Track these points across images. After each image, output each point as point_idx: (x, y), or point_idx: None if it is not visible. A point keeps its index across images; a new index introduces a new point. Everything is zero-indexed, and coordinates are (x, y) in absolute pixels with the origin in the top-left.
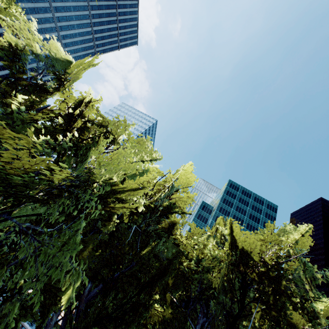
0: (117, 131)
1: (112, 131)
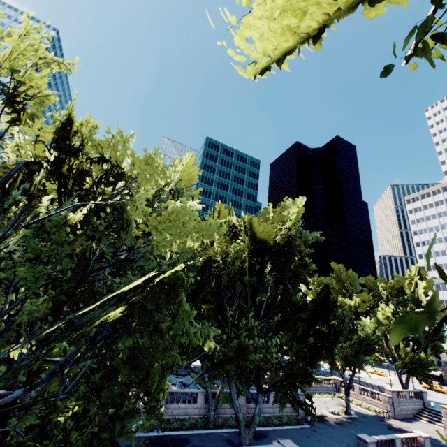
0: (117, 157)
1: (111, 160)
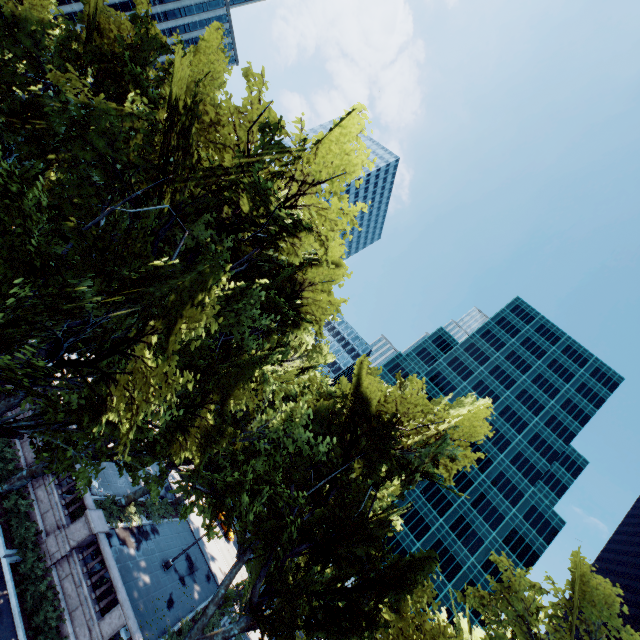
0: None
1: None
